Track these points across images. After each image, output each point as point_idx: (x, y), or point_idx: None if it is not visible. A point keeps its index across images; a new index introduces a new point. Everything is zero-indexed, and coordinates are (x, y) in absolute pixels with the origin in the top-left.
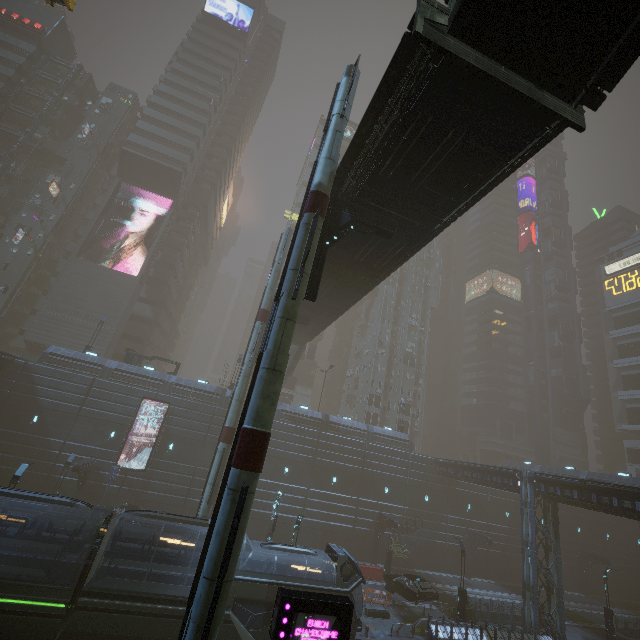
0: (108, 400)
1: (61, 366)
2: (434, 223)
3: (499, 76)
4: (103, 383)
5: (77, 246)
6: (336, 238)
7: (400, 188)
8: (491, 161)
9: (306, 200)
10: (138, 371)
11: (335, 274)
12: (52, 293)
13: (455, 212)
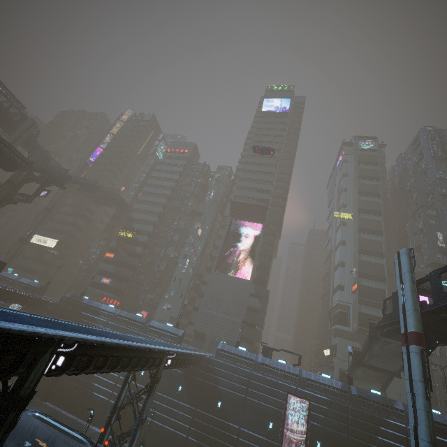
0: (262, 392)
1: (228, 360)
2: None
3: None
4: (256, 376)
5: (214, 264)
6: None
7: None
8: None
9: None
10: (277, 365)
11: None
12: (204, 296)
13: None
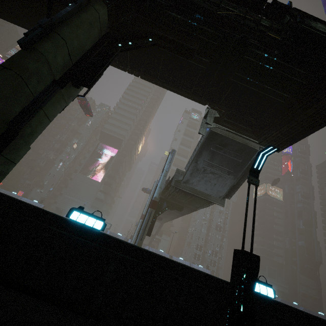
0: None
1: None
2: (195, 209)
3: (196, 194)
4: None
5: (80, 169)
6: (160, 213)
7: (181, 200)
8: (204, 203)
9: (151, 200)
10: None
11: (168, 210)
12: (68, 188)
13: (200, 208)
